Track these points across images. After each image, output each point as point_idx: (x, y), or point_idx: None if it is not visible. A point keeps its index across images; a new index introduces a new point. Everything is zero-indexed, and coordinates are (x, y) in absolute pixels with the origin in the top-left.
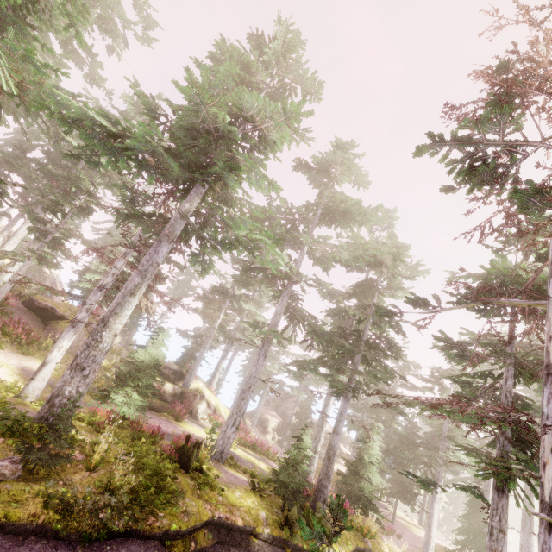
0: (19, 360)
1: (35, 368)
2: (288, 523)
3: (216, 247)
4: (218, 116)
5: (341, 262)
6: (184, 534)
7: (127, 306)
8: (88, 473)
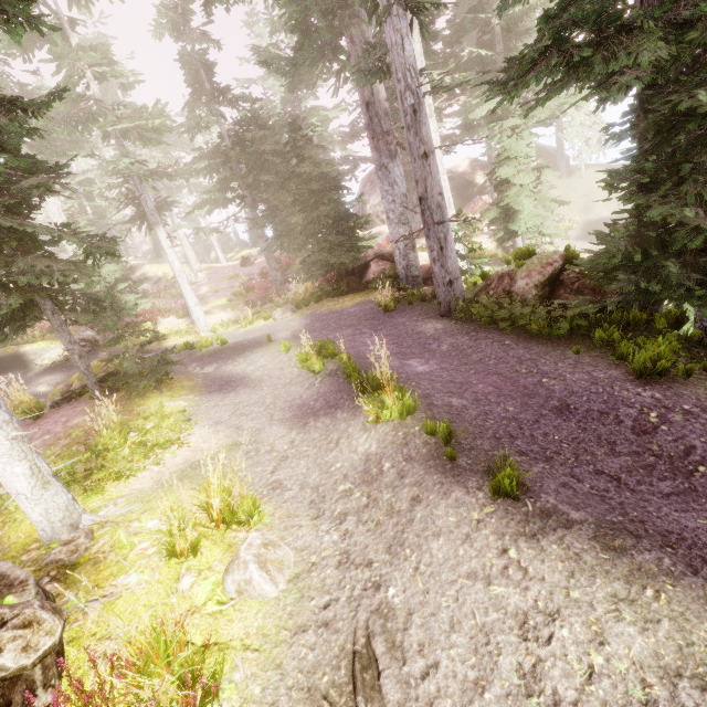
0: None
1: None
2: None
3: None
4: None
5: None
6: None
7: None
8: None
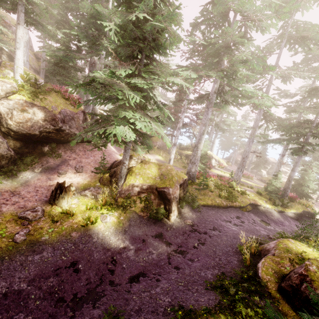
0: (153, 156)
1: (158, 158)
2: (275, 203)
3: (238, 108)
4: (238, 39)
5: (299, 78)
6: (244, 207)
7: (202, 139)
8: (211, 193)
